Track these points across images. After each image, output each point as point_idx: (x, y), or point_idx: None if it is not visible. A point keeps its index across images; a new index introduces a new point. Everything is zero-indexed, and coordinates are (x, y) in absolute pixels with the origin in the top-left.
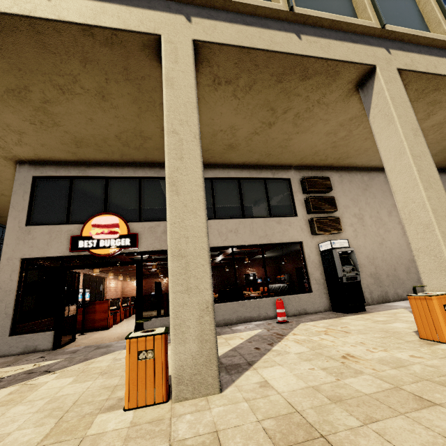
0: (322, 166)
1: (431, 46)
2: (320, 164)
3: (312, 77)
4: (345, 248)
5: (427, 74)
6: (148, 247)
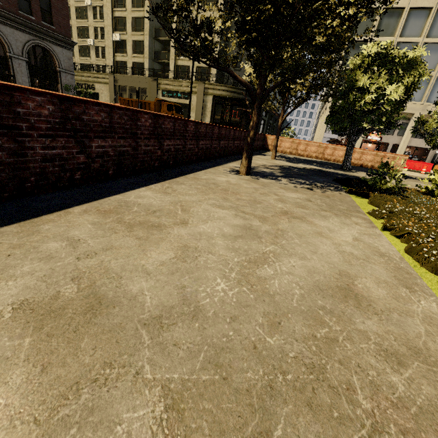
0: None
1: None
2: None
3: None
4: None
5: None
6: (383, 141)
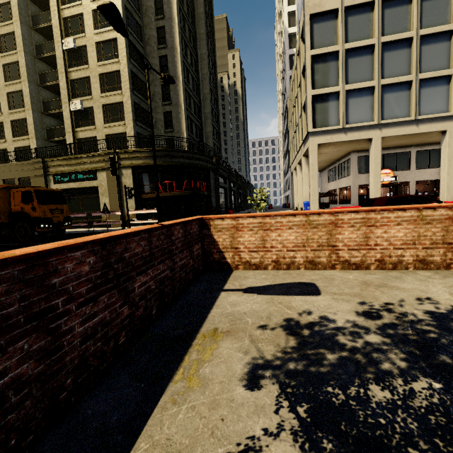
0: None
1: None
2: None
3: None
4: None
5: None
6: (400, 181)
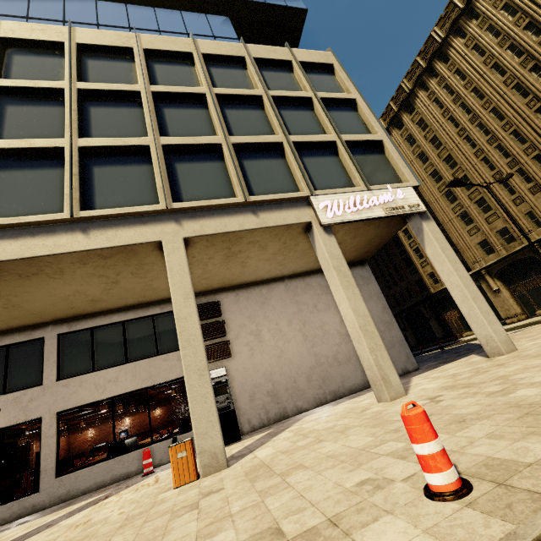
0: (214, 289)
1: (226, 206)
2: (211, 289)
3: (113, 256)
4: (219, 378)
5: (217, 234)
6: (10, 421)
